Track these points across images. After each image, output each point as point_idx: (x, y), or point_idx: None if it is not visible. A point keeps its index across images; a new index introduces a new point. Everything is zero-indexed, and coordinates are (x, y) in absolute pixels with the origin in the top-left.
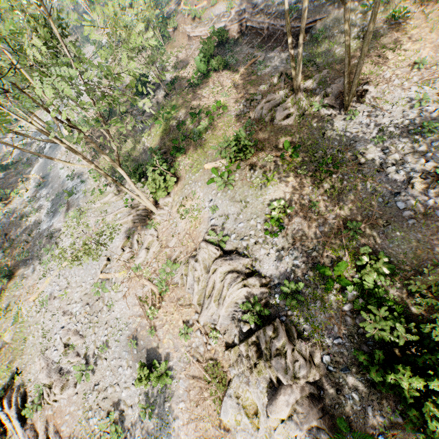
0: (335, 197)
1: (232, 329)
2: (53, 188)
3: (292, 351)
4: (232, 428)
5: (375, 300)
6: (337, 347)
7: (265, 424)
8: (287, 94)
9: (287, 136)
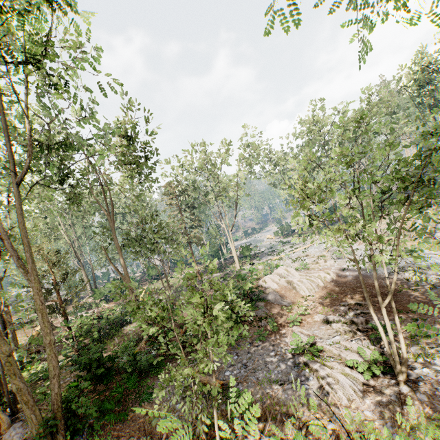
0: None
1: None
2: (266, 246)
3: None
4: None
5: None
6: None
7: None
8: None
9: None
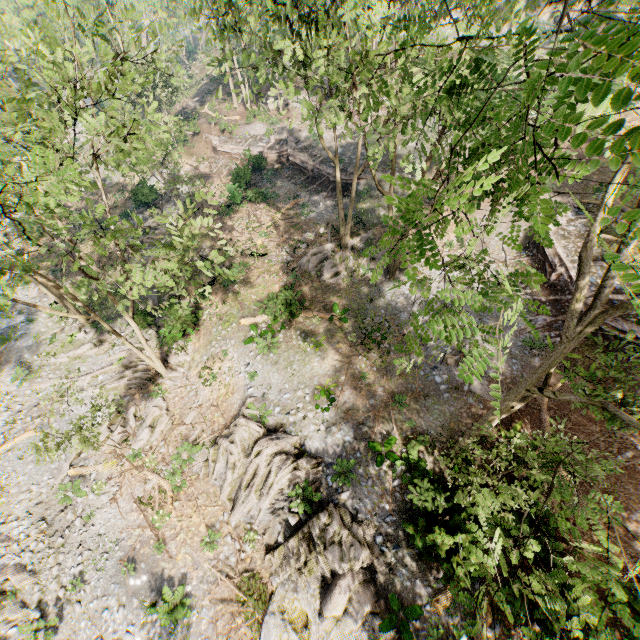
0: (383, 368)
1: (276, 525)
2: None
3: (347, 536)
4: None
5: (420, 473)
6: (389, 525)
7: (317, 633)
8: (334, 248)
9: (335, 296)
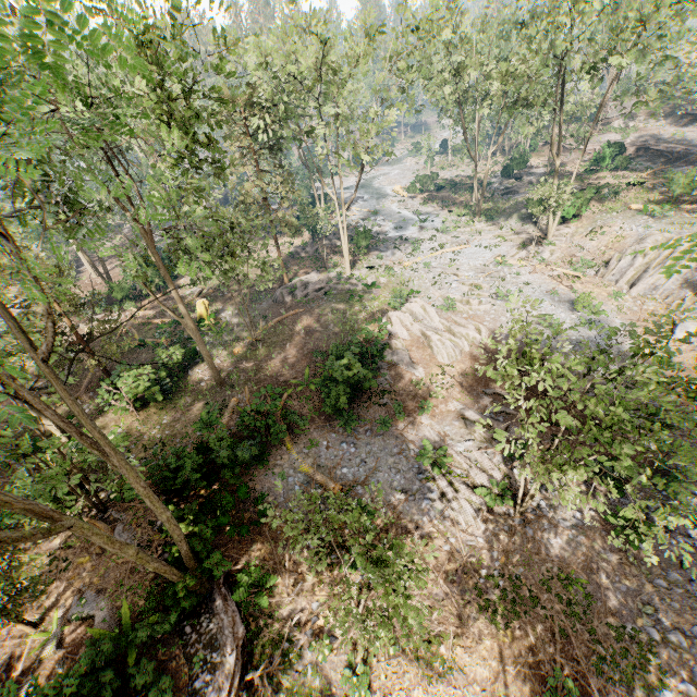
0: None
1: (681, 291)
2: (393, 218)
3: None
4: (690, 339)
5: None
6: None
7: None
8: None
9: None
